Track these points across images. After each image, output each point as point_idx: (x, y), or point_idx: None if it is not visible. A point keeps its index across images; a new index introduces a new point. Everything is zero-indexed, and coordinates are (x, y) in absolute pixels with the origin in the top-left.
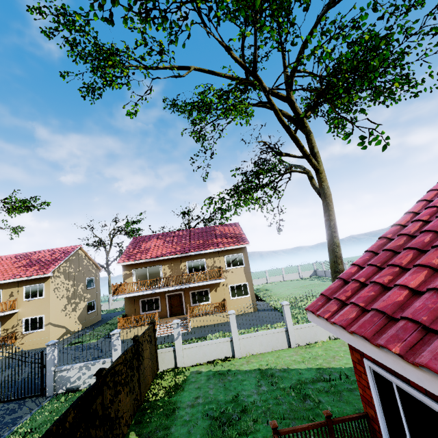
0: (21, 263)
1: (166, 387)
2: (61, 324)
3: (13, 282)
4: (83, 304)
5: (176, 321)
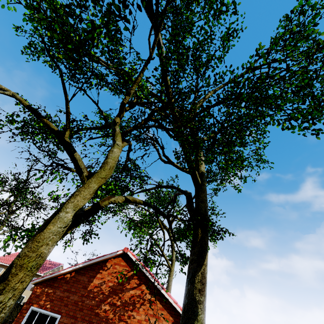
0: None
1: None
2: None
3: None
4: None
5: None
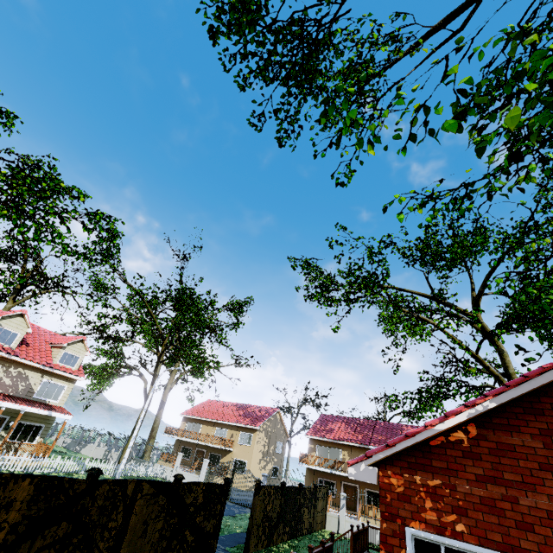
0: (240, 412)
1: (329, 534)
2: (255, 475)
3: (235, 426)
4: (271, 465)
5: (343, 493)
